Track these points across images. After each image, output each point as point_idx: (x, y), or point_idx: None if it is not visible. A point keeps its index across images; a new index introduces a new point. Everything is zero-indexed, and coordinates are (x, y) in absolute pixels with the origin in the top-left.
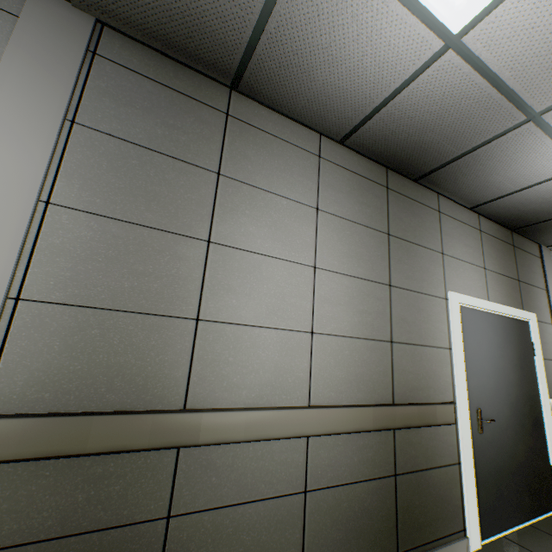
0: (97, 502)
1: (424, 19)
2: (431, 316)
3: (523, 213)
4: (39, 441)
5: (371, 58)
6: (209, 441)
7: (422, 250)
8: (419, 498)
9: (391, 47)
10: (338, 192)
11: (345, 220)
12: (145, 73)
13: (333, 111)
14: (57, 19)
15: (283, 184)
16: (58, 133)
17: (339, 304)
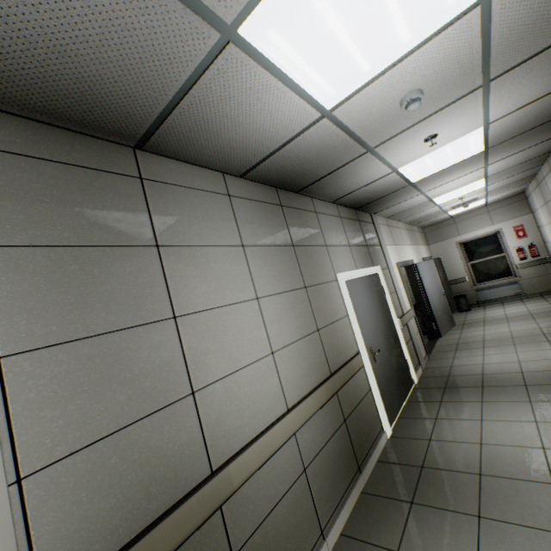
0: None
1: (309, 101)
2: (333, 297)
3: (363, 199)
4: None
5: (270, 123)
6: (240, 483)
7: (315, 249)
8: (359, 425)
9: (285, 117)
10: (252, 224)
11: (264, 247)
12: (37, 154)
13: (236, 157)
14: None
15: (211, 233)
16: None
17: (281, 320)
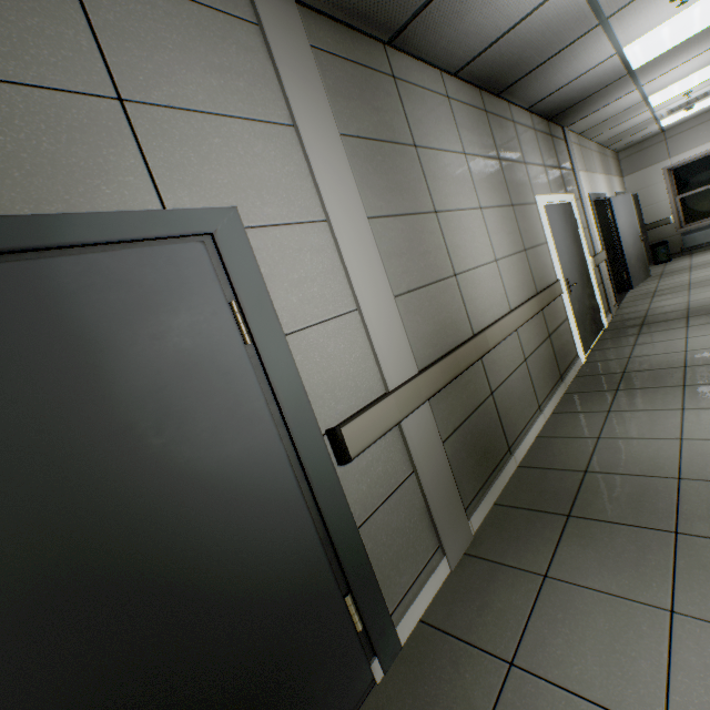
0: (470, 397)
1: None
2: (534, 221)
3: (563, 102)
4: (447, 373)
5: None
6: (492, 346)
7: (516, 165)
8: (560, 345)
9: None
10: (467, 131)
11: (478, 157)
12: (340, 54)
13: (464, 47)
14: (279, 15)
15: (443, 138)
16: (344, 151)
17: (498, 233)
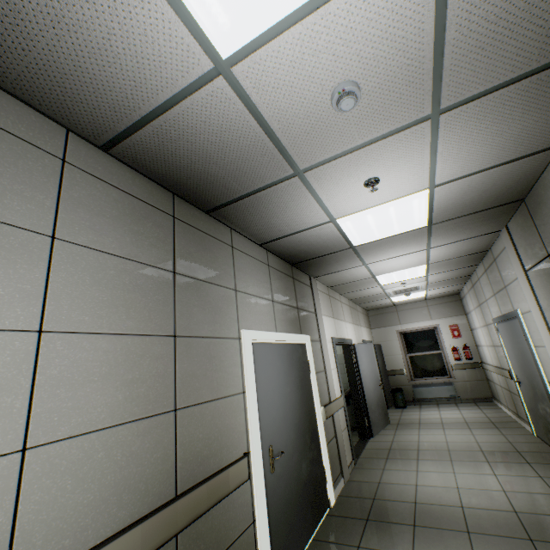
0: None
1: (187, 22)
2: (225, 361)
3: (298, 252)
4: None
5: (123, 42)
6: None
7: (215, 288)
8: None
9: (149, 39)
10: (98, 215)
11: (108, 254)
12: None
13: (80, 101)
14: None
15: None
16: None
17: (90, 382)
